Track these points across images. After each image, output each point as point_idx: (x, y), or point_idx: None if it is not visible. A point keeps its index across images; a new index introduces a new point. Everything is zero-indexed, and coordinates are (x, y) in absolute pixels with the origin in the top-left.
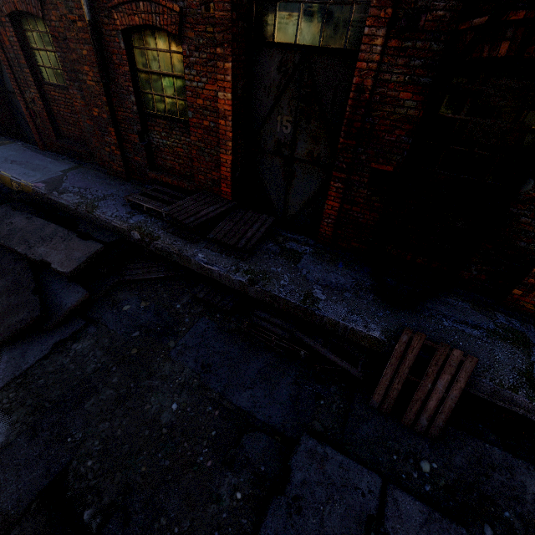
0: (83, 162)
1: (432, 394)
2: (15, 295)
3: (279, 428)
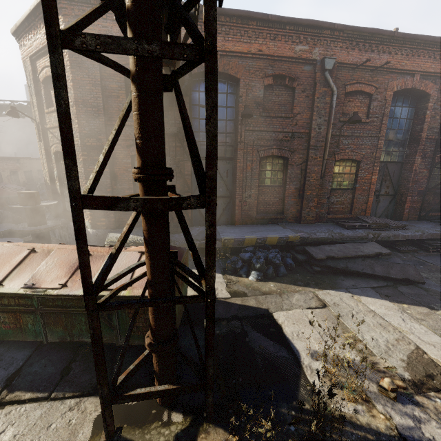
0: (274, 224)
1: None
2: (393, 267)
3: None
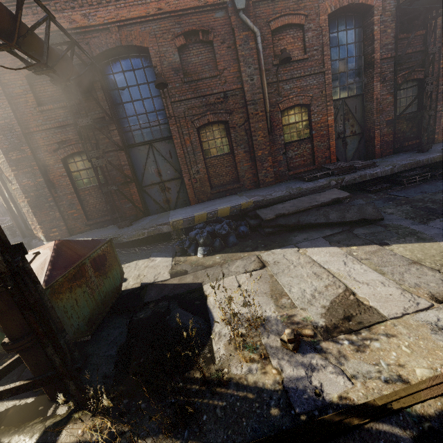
0: (233, 195)
1: None
2: (350, 210)
3: None
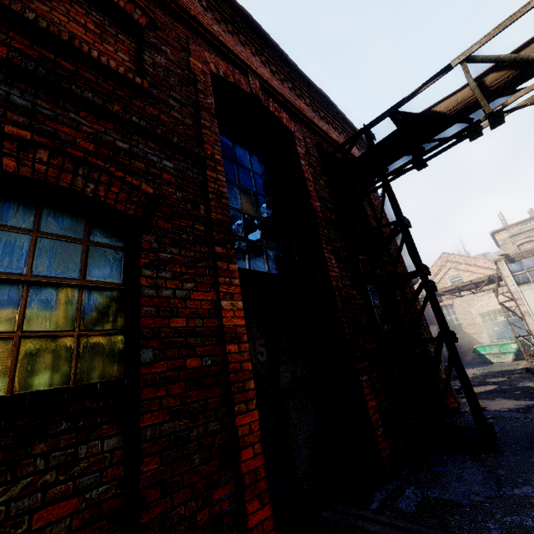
0: None
1: None
2: None
3: None
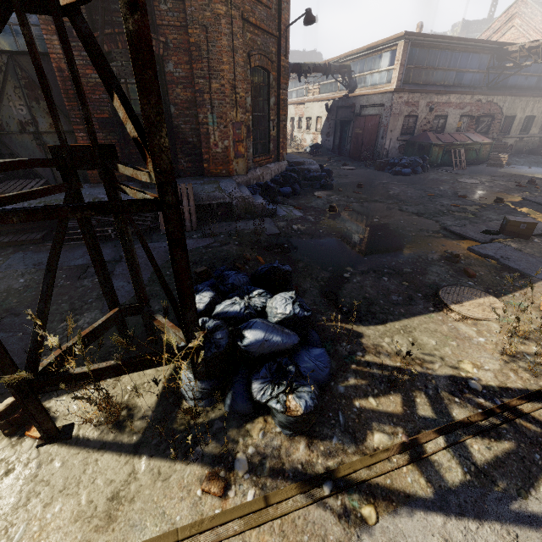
0: None
1: (184, 209)
2: None
3: (112, 260)
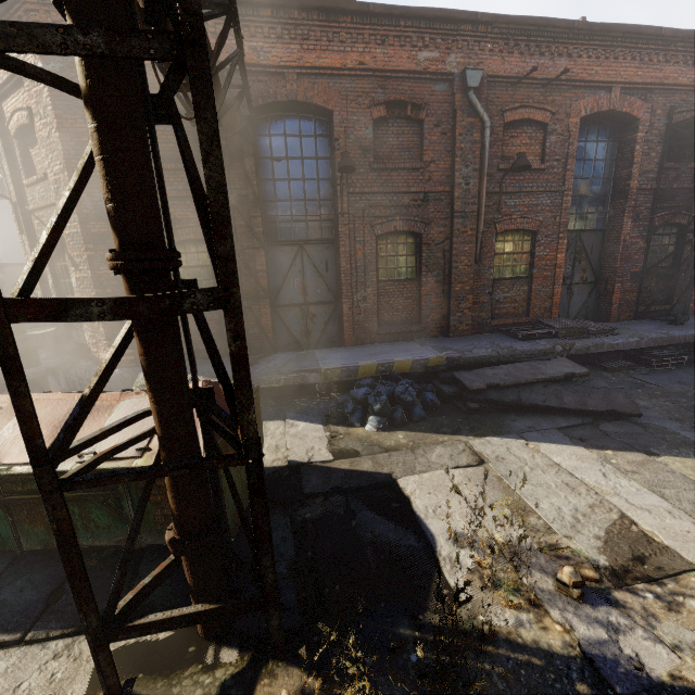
0: (408, 340)
1: None
2: (592, 395)
3: None
